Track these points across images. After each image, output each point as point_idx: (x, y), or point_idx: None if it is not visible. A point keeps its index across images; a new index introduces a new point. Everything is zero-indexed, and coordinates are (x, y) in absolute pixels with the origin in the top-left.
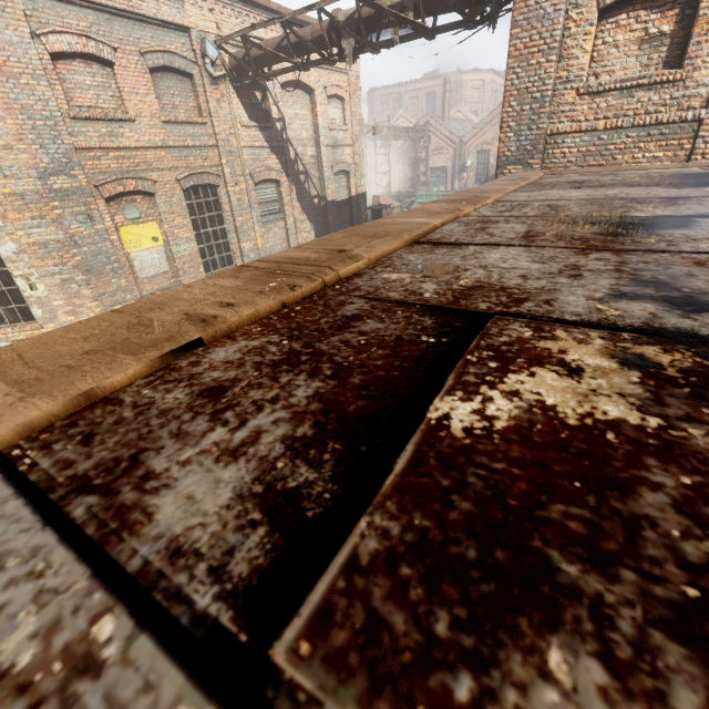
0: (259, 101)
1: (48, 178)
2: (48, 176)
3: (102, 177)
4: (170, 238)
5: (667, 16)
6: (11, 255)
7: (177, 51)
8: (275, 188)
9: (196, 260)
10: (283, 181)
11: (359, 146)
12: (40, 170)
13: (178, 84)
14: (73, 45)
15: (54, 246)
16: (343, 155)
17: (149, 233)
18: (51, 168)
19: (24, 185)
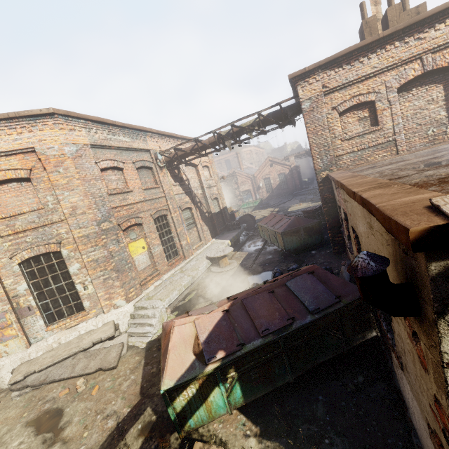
0: (177, 174)
1: (100, 224)
2: (100, 223)
3: (121, 220)
4: (150, 245)
5: (364, 111)
6: (76, 271)
7: (146, 159)
8: (189, 212)
9: (163, 255)
10: (192, 207)
11: (219, 185)
12: (97, 221)
13: (146, 173)
14: (109, 164)
15: (101, 260)
16: (214, 191)
17: (140, 245)
18: (102, 219)
19: (89, 230)
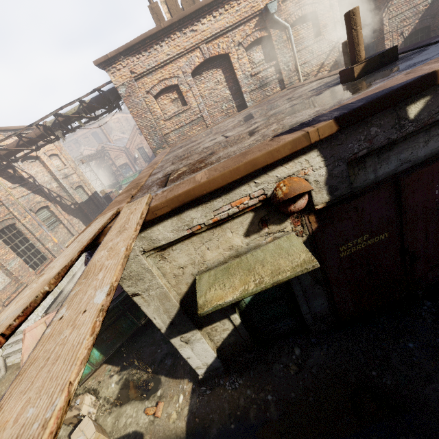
0: (13, 173)
1: None
2: None
3: None
4: (2, 263)
5: (174, 93)
6: None
7: None
8: (47, 210)
9: (25, 267)
10: (49, 205)
11: (79, 172)
12: None
13: None
14: None
15: None
16: (74, 179)
17: None
18: None
19: None
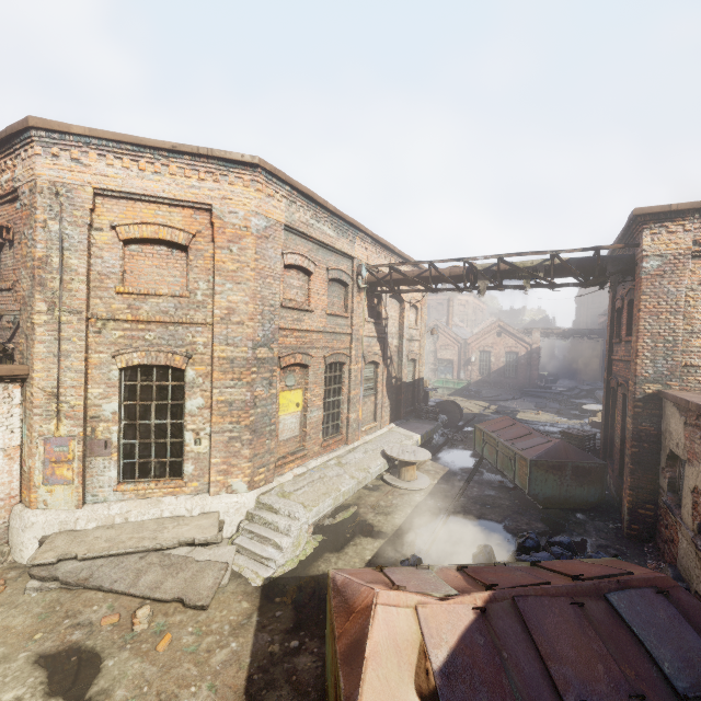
0: (375, 305)
1: (257, 349)
2: (257, 347)
3: (284, 350)
4: (308, 405)
5: None
6: (194, 409)
7: (345, 270)
8: (373, 368)
9: (319, 427)
10: (380, 363)
11: (423, 341)
12: (255, 341)
13: (338, 290)
14: (297, 261)
15: (238, 405)
16: (414, 347)
17: (295, 398)
18: (261, 341)
19: (238, 352)
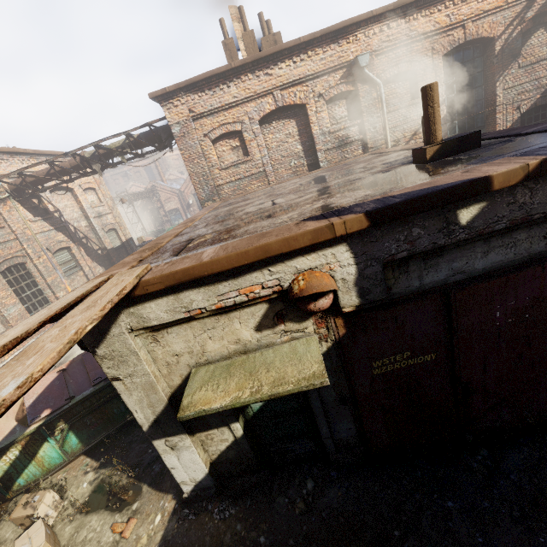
0: (37, 204)
1: None
2: None
3: None
4: None
5: (236, 140)
6: None
7: None
8: (68, 253)
9: (25, 316)
10: (72, 246)
11: (116, 212)
12: None
13: None
14: None
15: None
16: (108, 220)
17: None
18: None
19: None
